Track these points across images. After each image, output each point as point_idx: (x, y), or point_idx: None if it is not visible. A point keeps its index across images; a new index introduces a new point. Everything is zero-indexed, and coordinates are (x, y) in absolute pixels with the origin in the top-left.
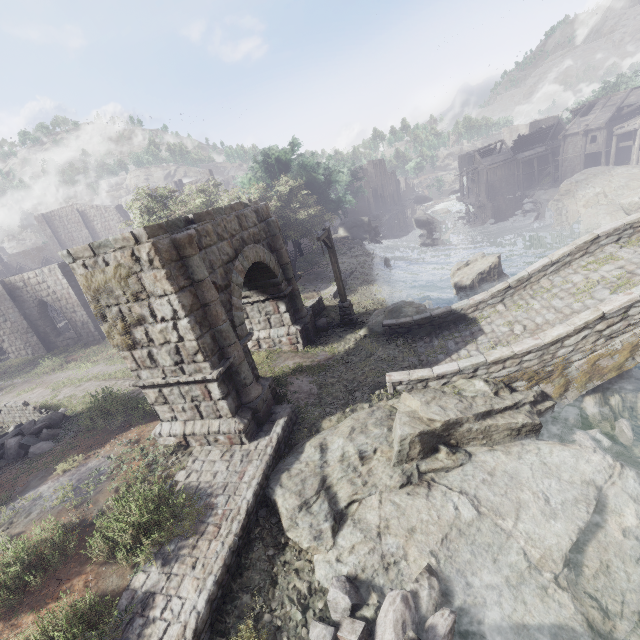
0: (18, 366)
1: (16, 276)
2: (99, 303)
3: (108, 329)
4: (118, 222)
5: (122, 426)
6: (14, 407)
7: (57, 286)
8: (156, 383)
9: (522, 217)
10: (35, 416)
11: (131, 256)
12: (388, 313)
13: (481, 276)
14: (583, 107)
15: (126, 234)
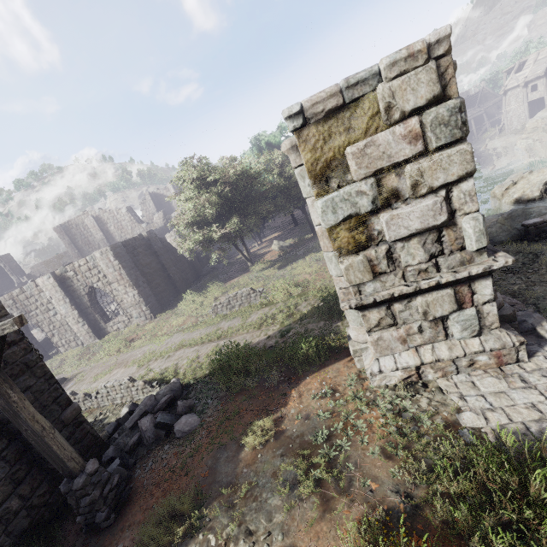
0: (73, 357)
1: (66, 266)
2: (327, 185)
3: (334, 224)
4: (129, 221)
5: (285, 379)
6: (116, 386)
7: (109, 269)
8: (397, 294)
9: (488, 162)
10: (144, 392)
11: (409, 87)
12: (506, 220)
13: (545, 186)
14: (513, 67)
15: (415, 46)
